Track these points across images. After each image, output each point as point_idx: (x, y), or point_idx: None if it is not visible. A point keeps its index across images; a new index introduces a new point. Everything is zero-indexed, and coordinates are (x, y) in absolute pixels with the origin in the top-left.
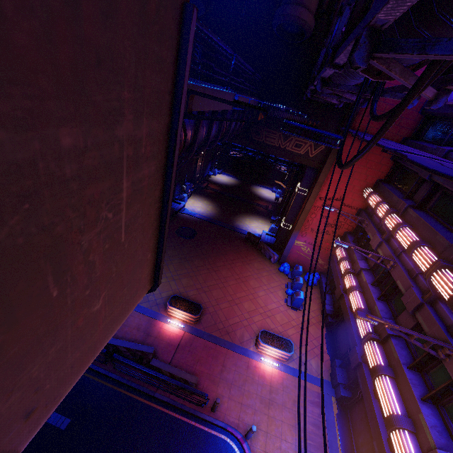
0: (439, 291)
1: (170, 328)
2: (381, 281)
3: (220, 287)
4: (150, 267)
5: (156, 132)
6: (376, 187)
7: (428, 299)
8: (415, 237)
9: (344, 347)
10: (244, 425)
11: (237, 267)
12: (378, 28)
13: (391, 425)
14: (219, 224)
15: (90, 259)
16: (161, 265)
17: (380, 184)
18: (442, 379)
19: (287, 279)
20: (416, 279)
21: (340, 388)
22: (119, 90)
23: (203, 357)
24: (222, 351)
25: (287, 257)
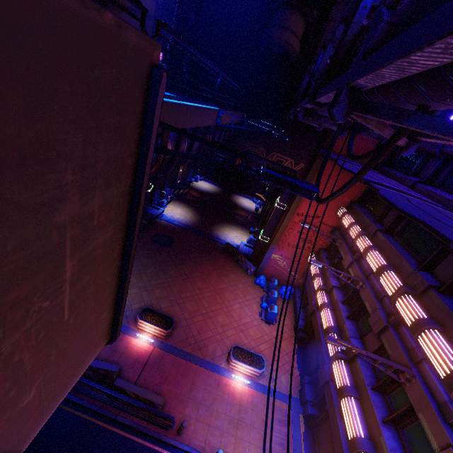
0: (403, 316)
1: (139, 343)
2: (351, 300)
3: (195, 299)
4: (106, 324)
5: (114, 198)
6: (349, 207)
7: (392, 322)
8: (383, 261)
9: (313, 363)
10: (210, 448)
11: (213, 278)
12: (357, 88)
13: (354, 449)
14: (197, 232)
15: (14, 360)
16: (119, 319)
17: (353, 205)
18: (402, 402)
19: (263, 292)
20: (382, 302)
21: (308, 406)
22: (59, 177)
23: (172, 374)
24: (192, 368)
25: (264, 270)
